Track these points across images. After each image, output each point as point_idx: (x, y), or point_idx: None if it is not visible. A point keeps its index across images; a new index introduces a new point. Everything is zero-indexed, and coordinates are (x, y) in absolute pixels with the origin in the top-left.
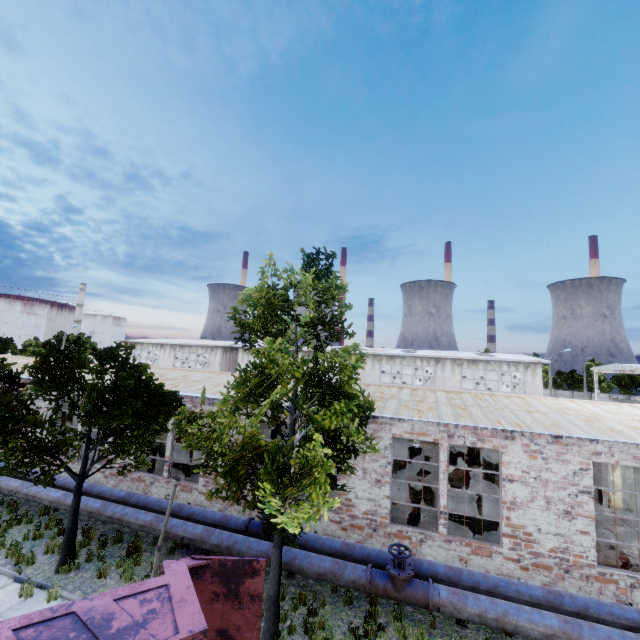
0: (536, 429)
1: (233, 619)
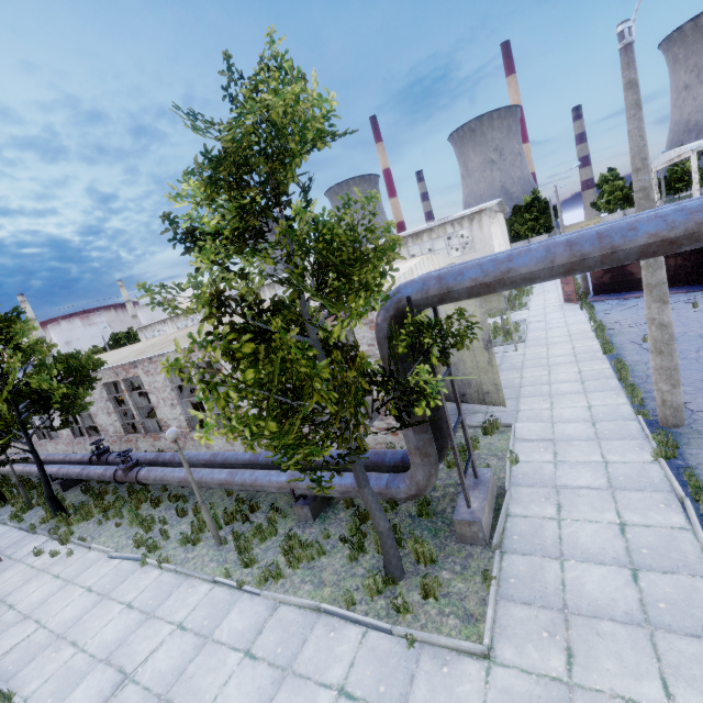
0: None
1: None
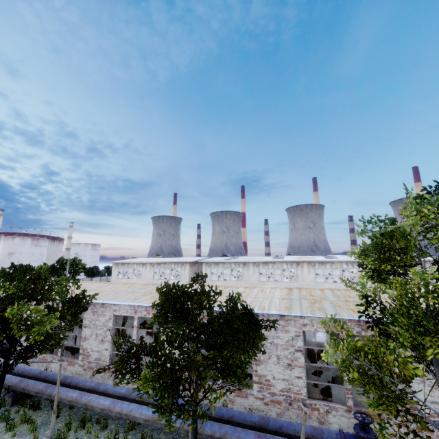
0: None
1: None
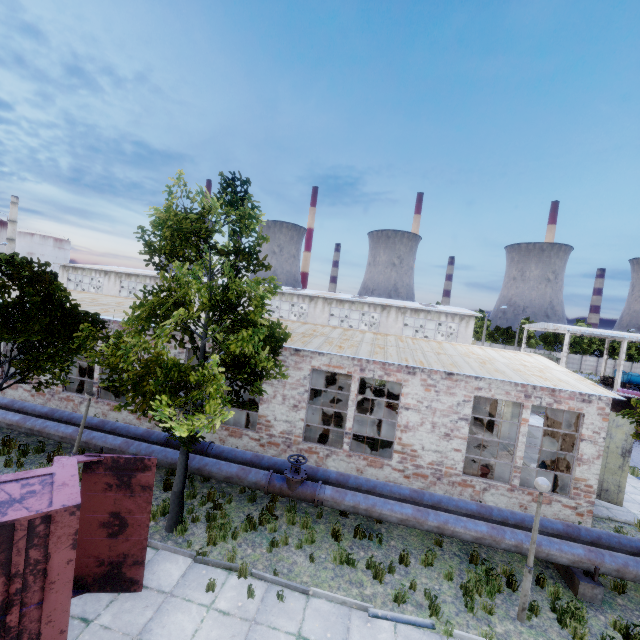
0: (435, 367)
1: (125, 504)
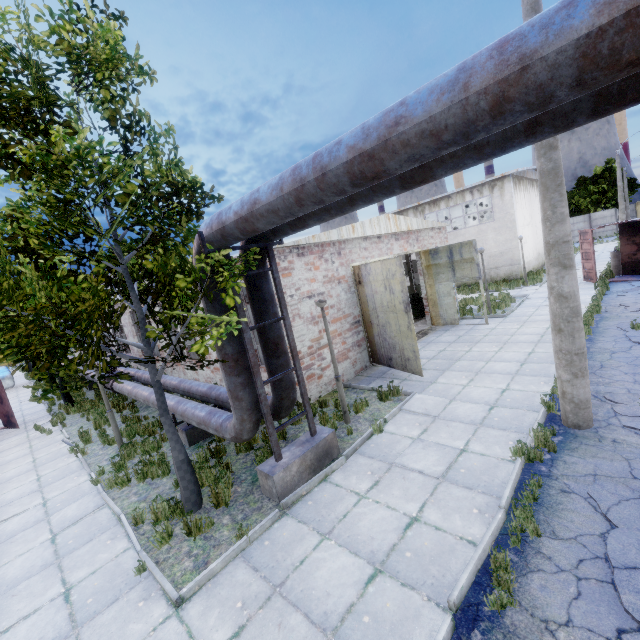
0: None
1: None
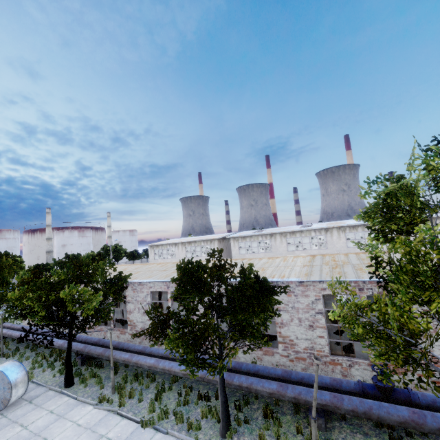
0: None
1: None
